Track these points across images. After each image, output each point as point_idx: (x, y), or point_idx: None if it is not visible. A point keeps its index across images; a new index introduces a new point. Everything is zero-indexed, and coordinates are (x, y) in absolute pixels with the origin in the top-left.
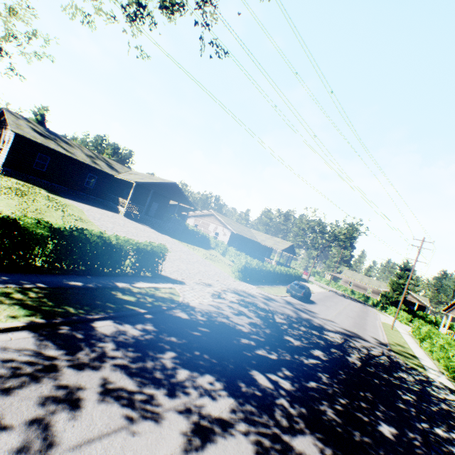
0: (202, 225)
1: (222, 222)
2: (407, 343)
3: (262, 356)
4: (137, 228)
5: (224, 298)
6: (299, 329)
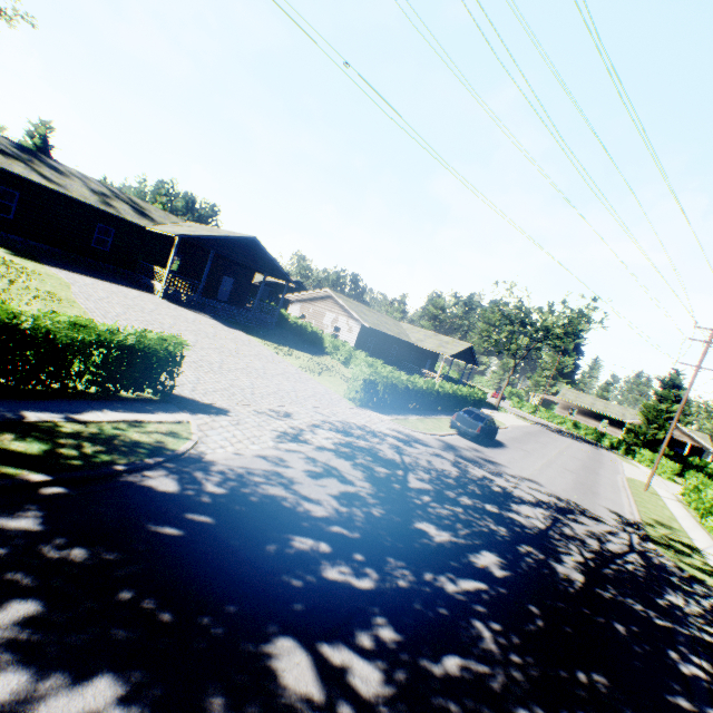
0: (313, 315)
1: (346, 308)
2: (675, 520)
3: (333, 585)
4: (180, 317)
5: (305, 441)
6: (457, 502)
